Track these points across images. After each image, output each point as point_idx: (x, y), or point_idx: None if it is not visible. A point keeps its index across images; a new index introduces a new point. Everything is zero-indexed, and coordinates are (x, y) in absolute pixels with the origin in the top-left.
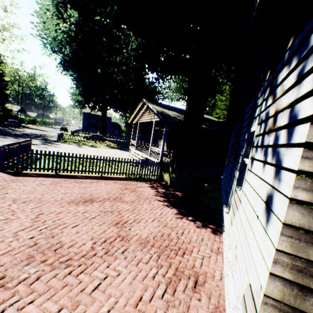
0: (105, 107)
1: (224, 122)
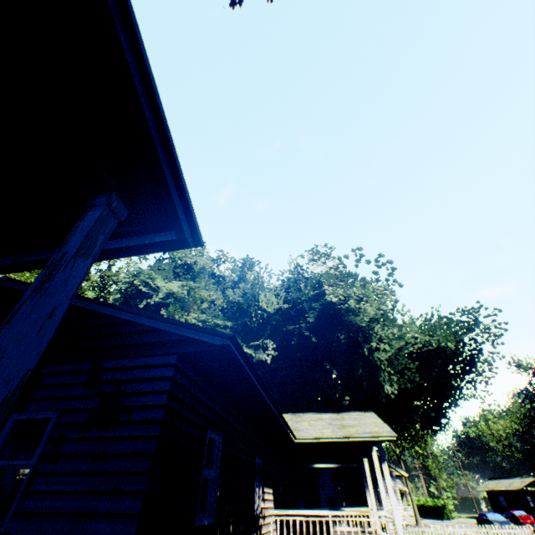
0: None
1: None
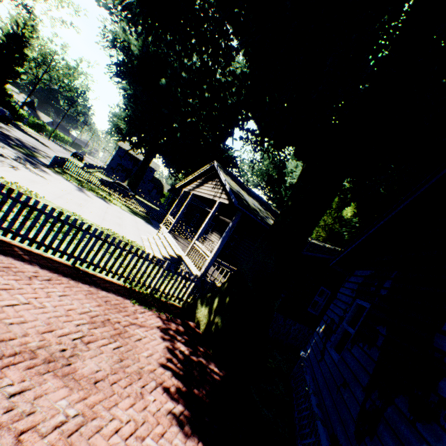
0: (153, 153)
1: (322, 247)
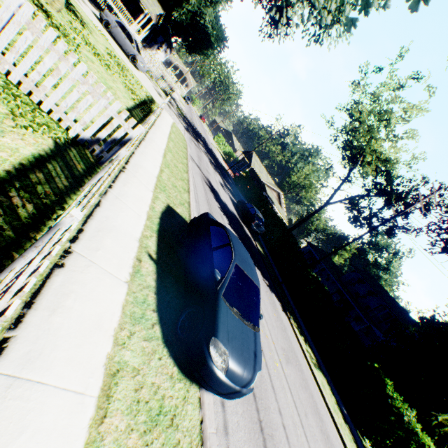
0: None
1: None
